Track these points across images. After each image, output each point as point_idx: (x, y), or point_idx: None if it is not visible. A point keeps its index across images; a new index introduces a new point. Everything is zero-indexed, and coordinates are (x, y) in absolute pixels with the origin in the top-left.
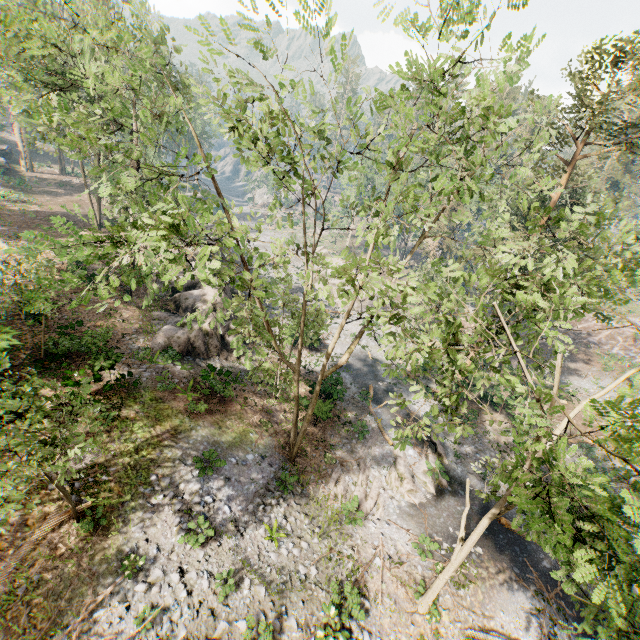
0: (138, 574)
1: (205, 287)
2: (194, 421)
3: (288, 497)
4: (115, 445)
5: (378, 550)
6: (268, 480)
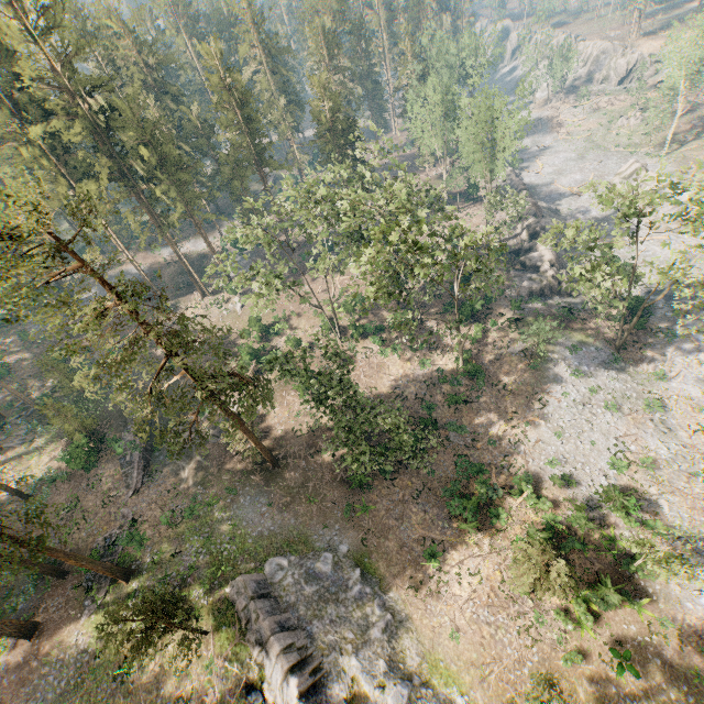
0: (556, 384)
1: (540, 249)
2: (559, 332)
3: (617, 367)
4: (529, 342)
5: (675, 393)
6: (604, 359)
